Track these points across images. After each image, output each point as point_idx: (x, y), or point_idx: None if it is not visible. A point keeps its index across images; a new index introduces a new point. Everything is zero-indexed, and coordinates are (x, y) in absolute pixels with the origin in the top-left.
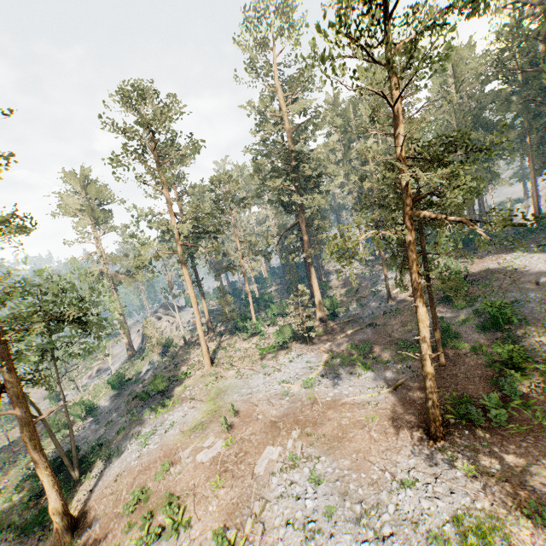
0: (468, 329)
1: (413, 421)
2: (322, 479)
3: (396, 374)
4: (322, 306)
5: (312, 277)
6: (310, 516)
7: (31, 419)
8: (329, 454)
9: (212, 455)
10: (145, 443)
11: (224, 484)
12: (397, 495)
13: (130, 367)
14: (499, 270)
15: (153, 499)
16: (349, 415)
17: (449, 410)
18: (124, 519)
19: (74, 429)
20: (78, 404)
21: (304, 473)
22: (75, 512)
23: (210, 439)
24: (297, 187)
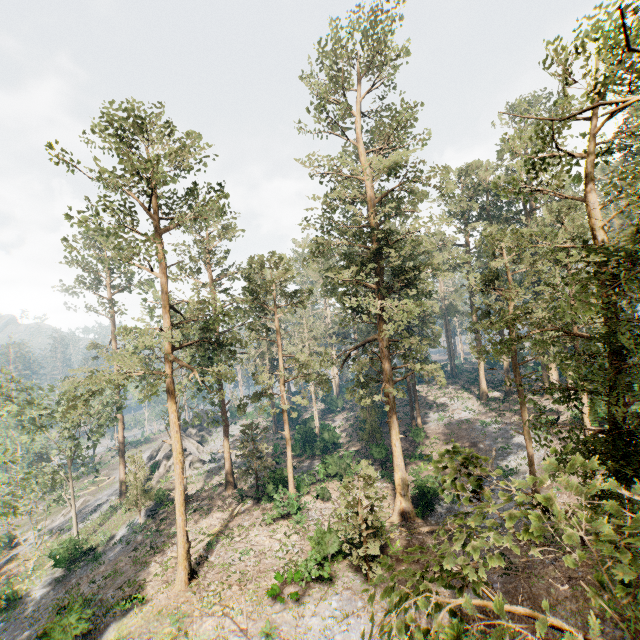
0: None
1: None
2: None
3: None
4: (405, 488)
5: (393, 434)
6: None
7: None
8: None
9: None
10: None
11: None
12: None
13: (110, 518)
14: None
15: None
16: None
17: None
18: None
19: None
20: None
21: None
22: None
23: None
24: (379, 282)
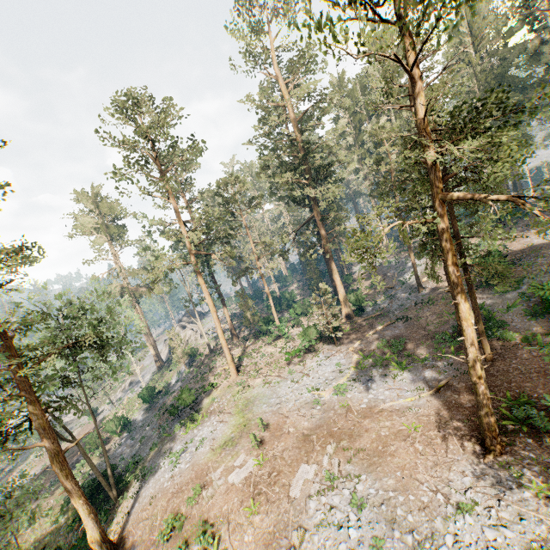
0: (515, 316)
1: (463, 430)
2: (364, 502)
3: (436, 374)
4: (346, 302)
5: (334, 273)
6: (355, 549)
7: (60, 449)
8: (370, 472)
9: (243, 476)
10: (176, 462)
11: (259, 509)
12: (455, 522)
13: (160, 378)
14: (545, 246)
15: (187, 526)
16: (388, 425)
17: (504, 414)
18: (160, 547)
19: (111, 445)
20: (113, 421)
21: (344, 495)
22: (115, 536)
23: (241, 457)
24: (308, 179)
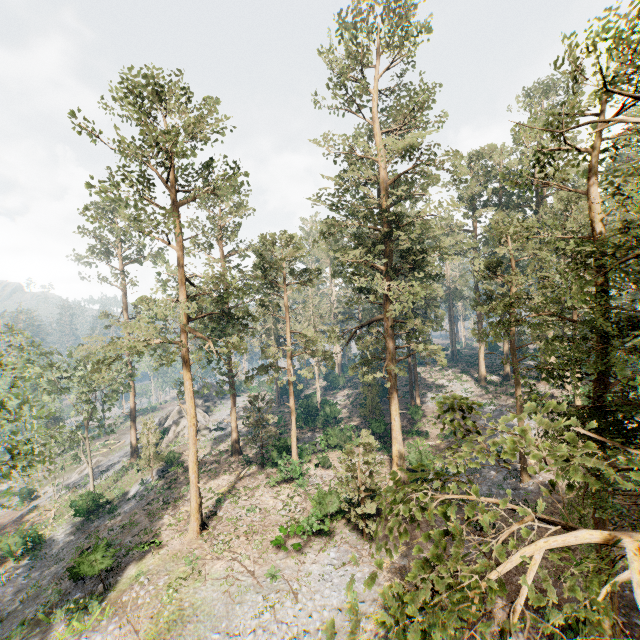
0: None
1: None
2: None
3: None
4: (402, 459)
5: (393, 409)
6: None
7: None
8: None
9: None
10: None
11: None
12: None
13: (123, 477)
14: None
15: None
16: None
17: None
18: None
19: (0, 573)
20: (15, 536)
21: None
22: None
23: None
24: (388, 264)
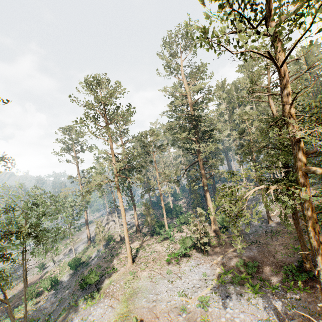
0: None
1: None
2: None
3: (286, 306)
4: (215, 222)
5: (208, 200)
6: None
7: None
8: None
9: None
10: None
11: None
12: None
13: (87, 251)
14: None
15: None
16: None
17: None
18: None
19: (42, 298)
20: (47, 280)
21: None
22: None
23: None
24: (197, 137)
